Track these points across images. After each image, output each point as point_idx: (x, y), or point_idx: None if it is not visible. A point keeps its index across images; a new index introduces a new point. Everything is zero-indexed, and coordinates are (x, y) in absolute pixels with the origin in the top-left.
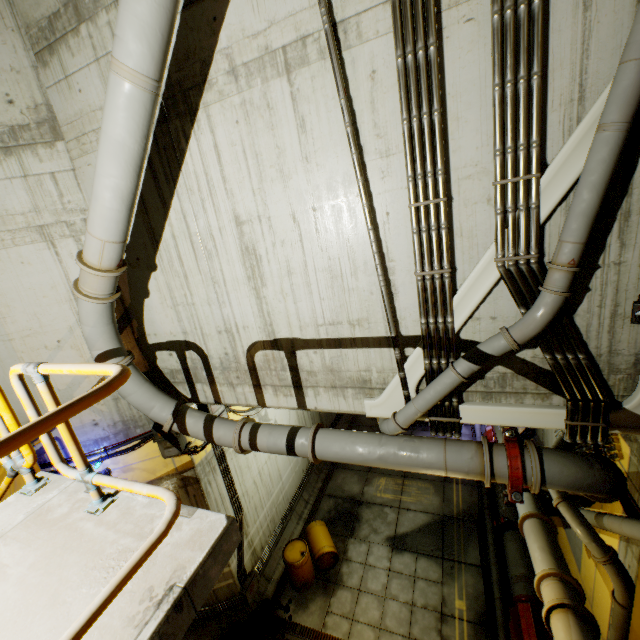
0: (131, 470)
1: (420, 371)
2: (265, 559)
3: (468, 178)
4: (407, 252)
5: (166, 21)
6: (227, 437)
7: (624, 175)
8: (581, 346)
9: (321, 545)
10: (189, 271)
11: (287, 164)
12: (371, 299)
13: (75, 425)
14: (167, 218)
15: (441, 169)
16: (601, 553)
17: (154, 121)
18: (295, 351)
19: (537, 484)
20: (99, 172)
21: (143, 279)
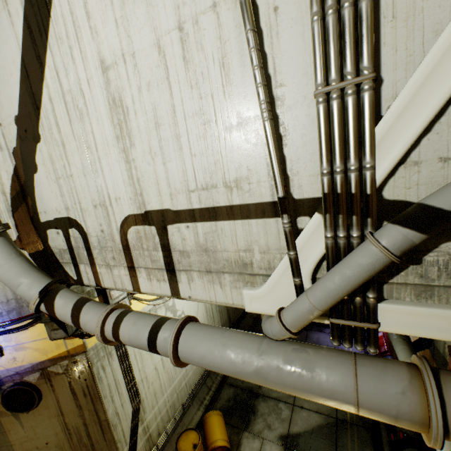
0: (23, 349)
1: (318, 250)
2: (161, 445)
3: None
4: (303, 66)
5: None
6: (93, 323)
7: None
8: None
9: (214, 437)
10: (65, 138)
11: None
12: (252, 148)
13: None
14: (44, 78)
15: None
16: None
17: None
18: (166, 226)
19: None
20: None
21: (31, 152)
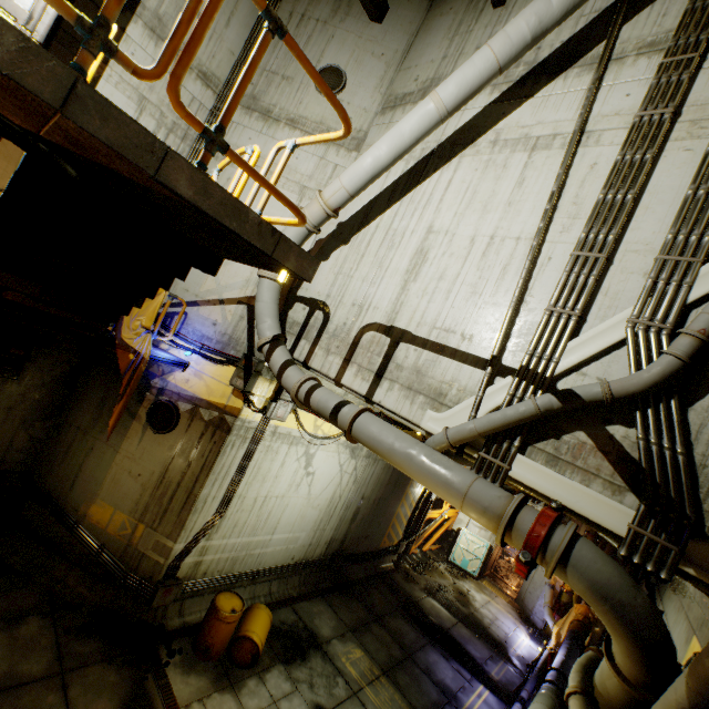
0: (200, 378)
1: (499, 400)
2: (197, 588)
3: (635, 252)
4: (549, 293)
5: (477, 85)
6: (294, 378)
7: None
8: (683, 438)
9: (253, 628)
10: (368, 253)
11: (493, 203)
12: (493, 321)
13: (204, 314)
14: (383, 214)
15: (613, 234)
16: None
17: (422, 156)
18: (400, 342)
19: (557, 553)
20: (376, 145)
21: (333, 248)
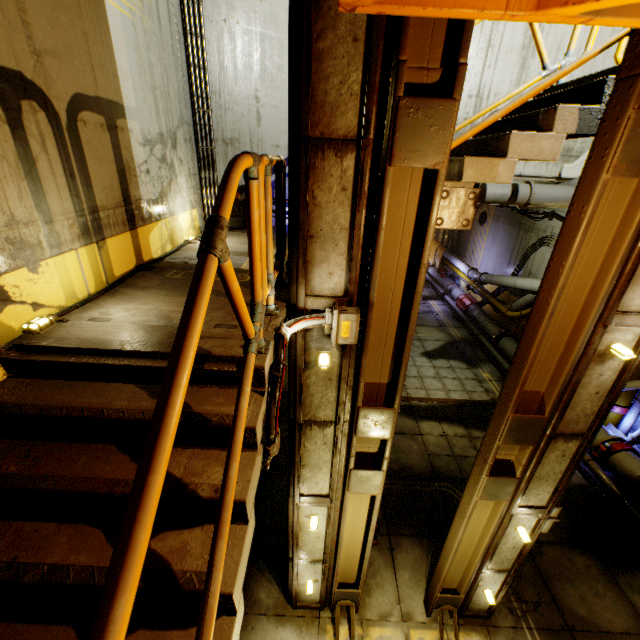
0: None
1: None
2: None
3: None
4: None
5: None
6: None
7: None
8: None
9: None
10: None
11: None
12: None
13: None
14: None
15: None
16: None
17: None
18: None
19: None
20: None
21: None
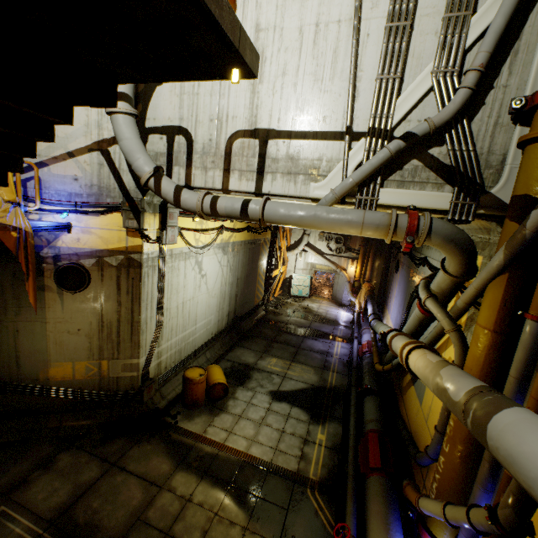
0: (89, 233)
1: (359, 158)
2: (165, 378)
3: (427, 16)
4: (373, 65)
5: None
6: (192, 198)
7: (519, 26)
8: (472, 141)
9: (217, 378)
10: None
11: None
12: (338, 100)
13: (58, 173)
14: None
15: (413, 2)
16: (451, 324)
17: None
18: (268, 140)
19: (426, 229)
20: None
21: None
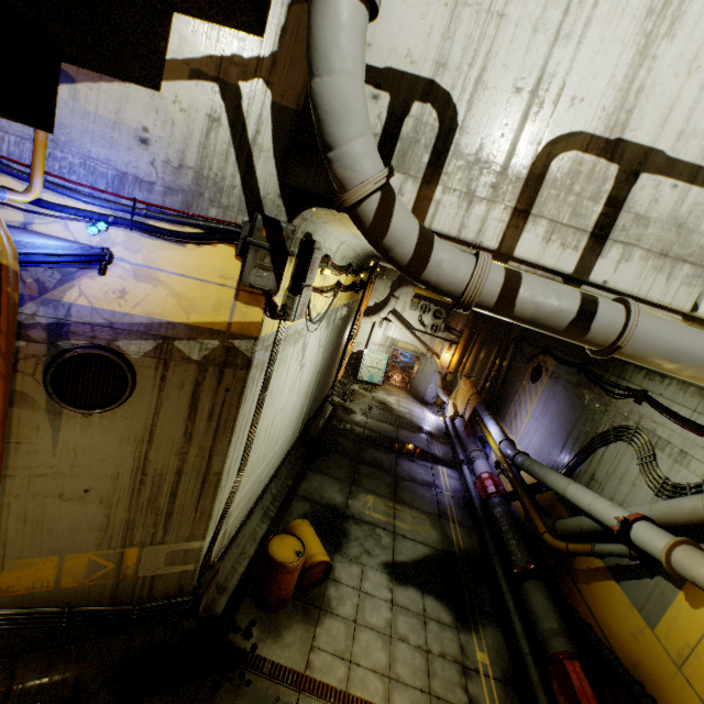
0: (151, 281)
1: None
2: (225, 553)
3: None
4: None
5: None
6: (459, 263)
7: None
8: None
9: (315, 551)
10: None
11: None
12: None
13: (98, 110)
14: None
15: None
16: None
17: None
18: (639, 173)
19: None
20: None
21: None
